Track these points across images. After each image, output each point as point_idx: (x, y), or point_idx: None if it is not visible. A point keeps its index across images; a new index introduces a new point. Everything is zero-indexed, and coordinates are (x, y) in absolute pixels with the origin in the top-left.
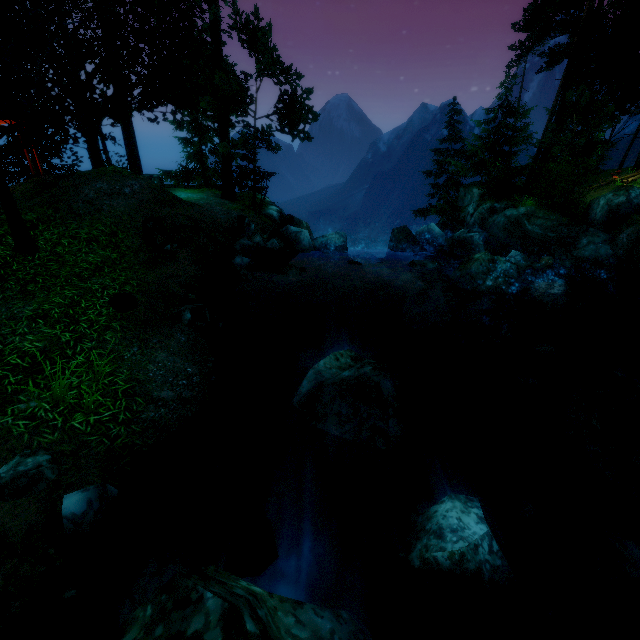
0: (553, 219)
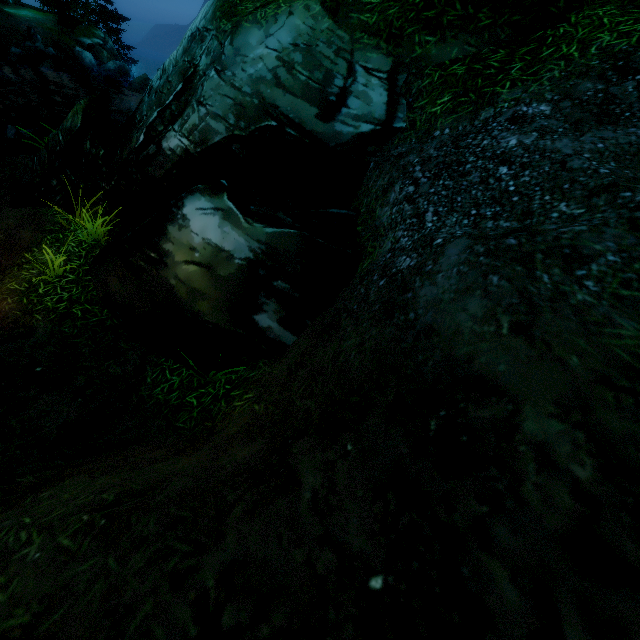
0: None
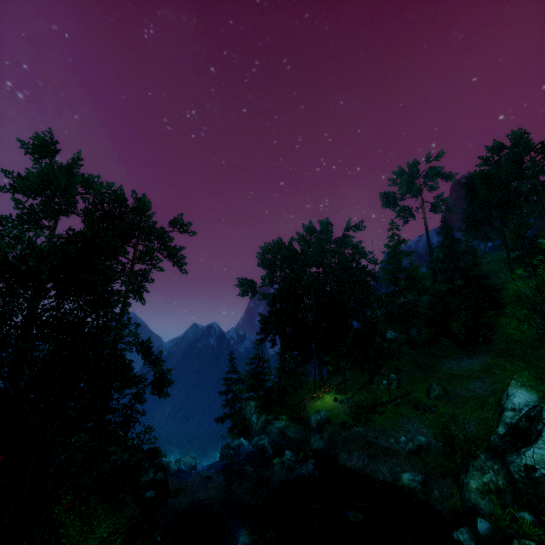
0: (297, 428)
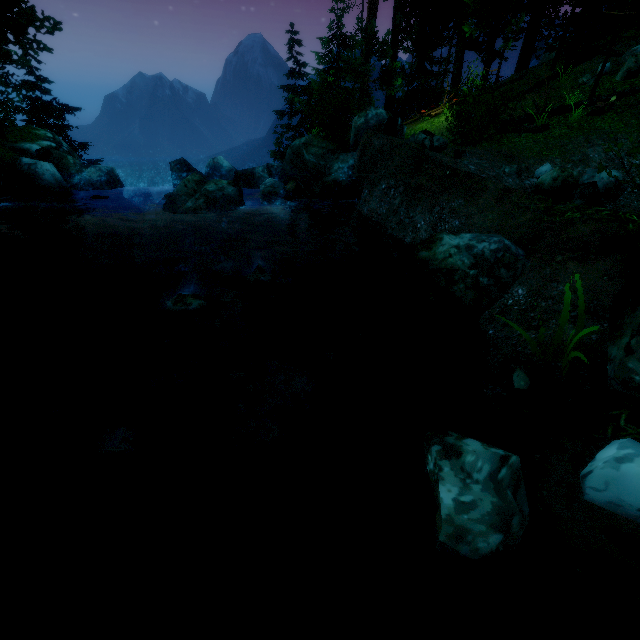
0: (324, 147)
